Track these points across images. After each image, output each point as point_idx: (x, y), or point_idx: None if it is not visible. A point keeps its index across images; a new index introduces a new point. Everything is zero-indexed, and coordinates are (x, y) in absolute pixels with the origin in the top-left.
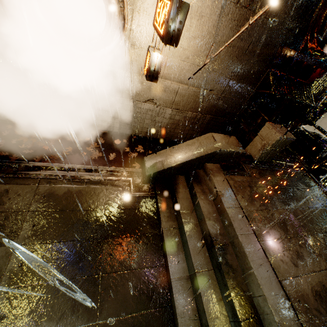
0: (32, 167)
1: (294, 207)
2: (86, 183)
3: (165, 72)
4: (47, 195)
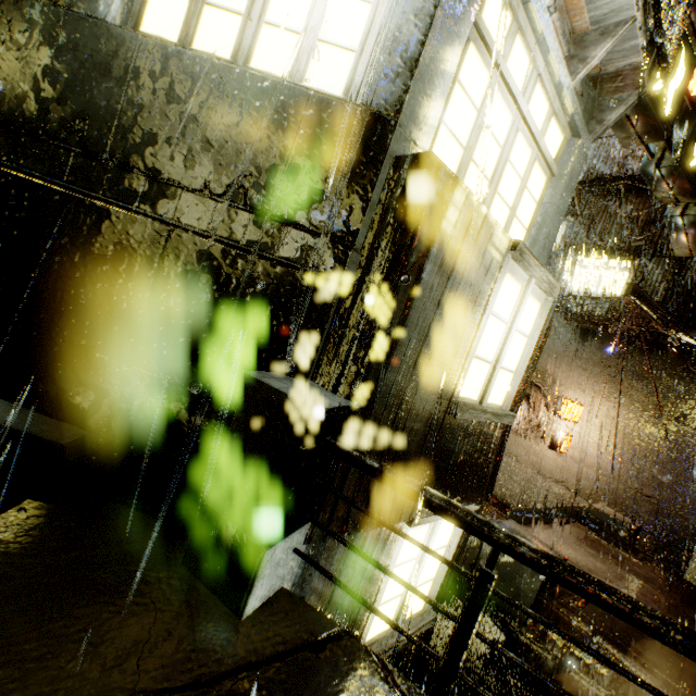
0: None
1: (689, 610)
2: None
3: (581, 458)
4: None
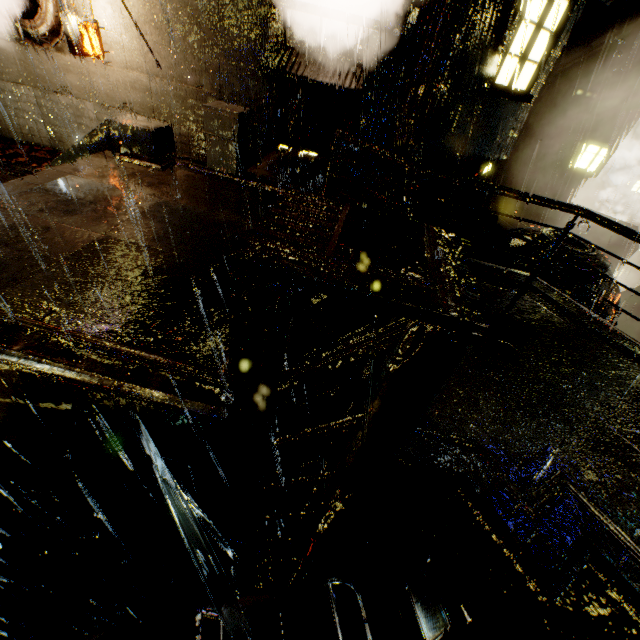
0: None
1: (179, 202)
2: None
3: (128, 59)
4: None
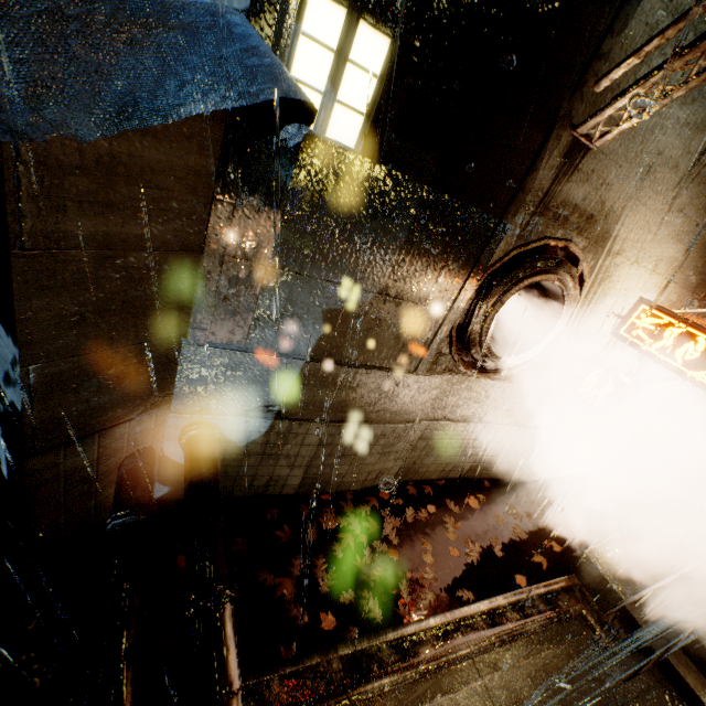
0: (443, 629)
1: None
2: (537, 645)
3: None
4: (515, 705)
